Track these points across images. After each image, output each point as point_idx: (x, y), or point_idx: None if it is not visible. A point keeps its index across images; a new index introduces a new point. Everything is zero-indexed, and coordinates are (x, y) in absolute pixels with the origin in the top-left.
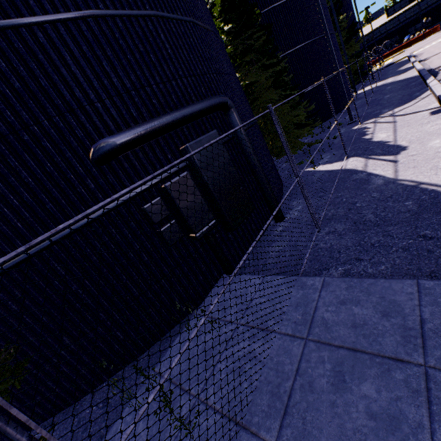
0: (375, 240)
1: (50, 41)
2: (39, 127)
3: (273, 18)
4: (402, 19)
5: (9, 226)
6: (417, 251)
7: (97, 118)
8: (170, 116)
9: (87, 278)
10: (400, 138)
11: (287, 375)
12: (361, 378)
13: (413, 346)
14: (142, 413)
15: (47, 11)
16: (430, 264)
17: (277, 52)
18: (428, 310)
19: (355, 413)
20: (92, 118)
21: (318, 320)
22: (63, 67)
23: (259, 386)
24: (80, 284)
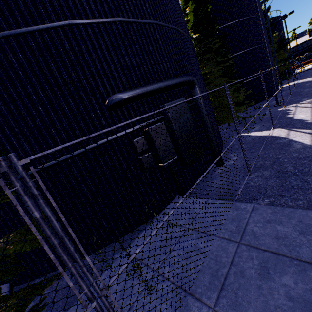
0: (295, 184)
1: (94, 34)
2: (80, 83)
3: (226, 32)
4: None
5: (52, 140)
6: None
7: (113, 81)
8: (157, 85)
9: (91, 181)
10: None
11: (224, 264)
12: (282, 273)
13: None
14: (132, 258)
15: (96, 17)
16: None
17: (226, 54)
18: None
19: (276, 295)
20: (110, 81)
21: (248, 231)
22: (98, 49)
23: (202, 269)
24: (86, 185)
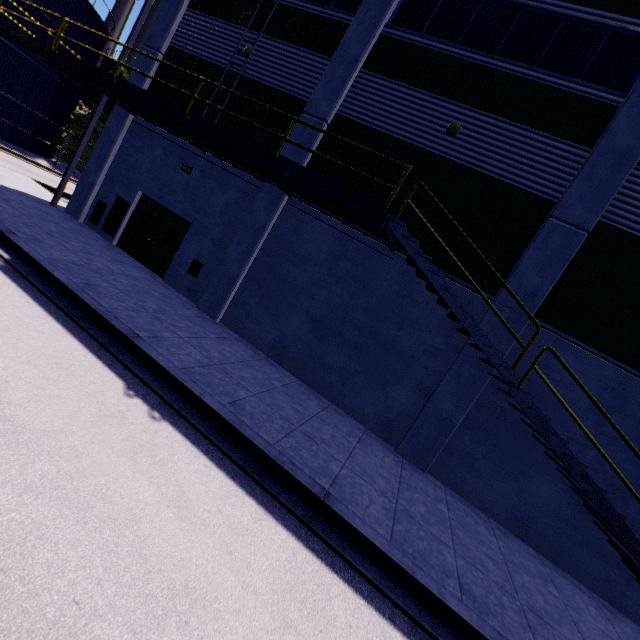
0: None
1: None
2: None
3: None
4: None
5: None
6: None
7: None
8: None
9: None
10: None
11: None
12: None
13: None
14: None
15: None
16: None
17: None
18: None
19: None
20: None
21: None
22: None
23: None
24: None
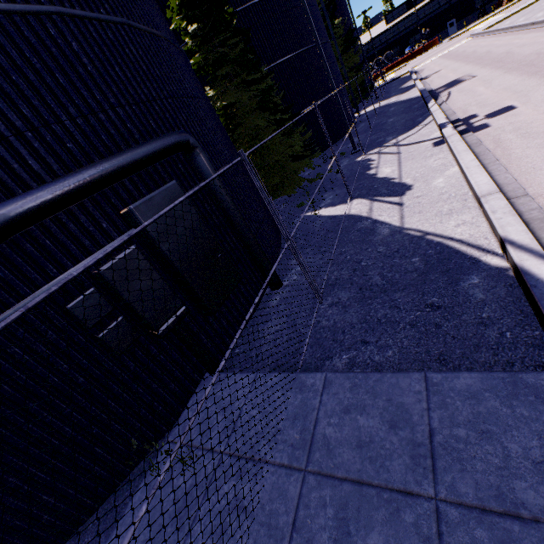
0: (382, 313)
1: None
2: None
3: (254, 18)
4: (401, 28)
5: None
6: (425, 326)
7: None
8: (96, 169)
9: None
10: (405, 175)
11: (282, 532)
12: (368, 527)
13: (422, 471)
14: None
15: None
16: (438, 343)
17: (263, 62)
18: (437, 415)
19: None
20: None
21: (318, 439)
22: None
23: None
24: None
